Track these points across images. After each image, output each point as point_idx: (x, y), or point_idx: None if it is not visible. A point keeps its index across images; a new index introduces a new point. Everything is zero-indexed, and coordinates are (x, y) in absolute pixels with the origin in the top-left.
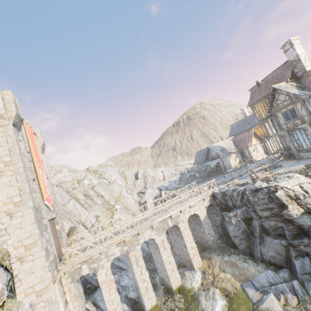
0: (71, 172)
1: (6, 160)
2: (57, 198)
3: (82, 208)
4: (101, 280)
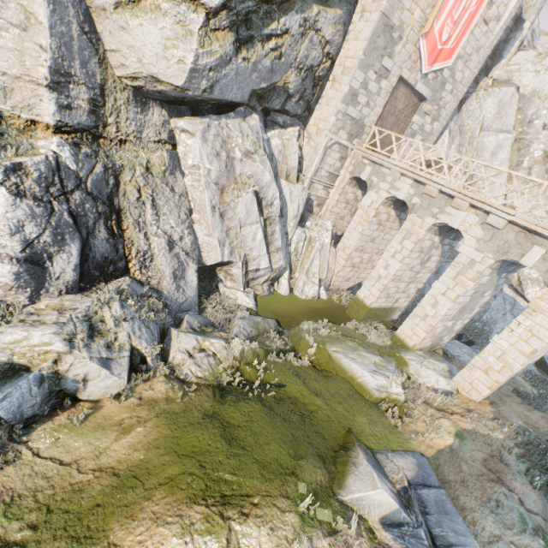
0: None
1: None
2: (488, 109)
3: (503, 164)
4: (363, 203)
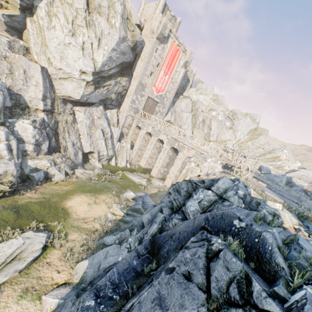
0: (216, 102)
1: (145, 55)
2: (183, 105)
3: (190, 123)
4: (140, 134)
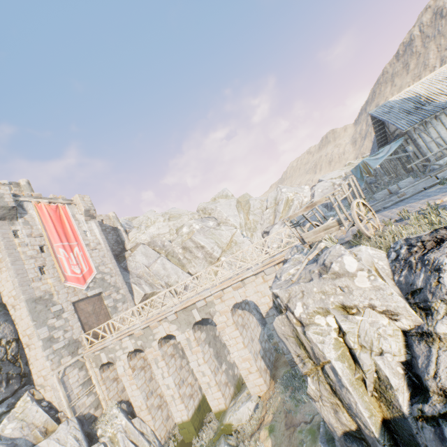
0: (173, 219)
1: (0, 257)
2: (141, 259)
3: (173, 267)
4: (120, 372)
